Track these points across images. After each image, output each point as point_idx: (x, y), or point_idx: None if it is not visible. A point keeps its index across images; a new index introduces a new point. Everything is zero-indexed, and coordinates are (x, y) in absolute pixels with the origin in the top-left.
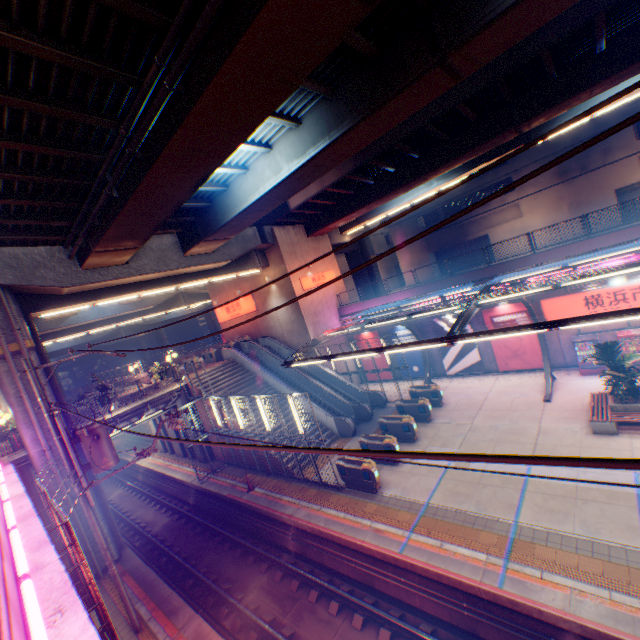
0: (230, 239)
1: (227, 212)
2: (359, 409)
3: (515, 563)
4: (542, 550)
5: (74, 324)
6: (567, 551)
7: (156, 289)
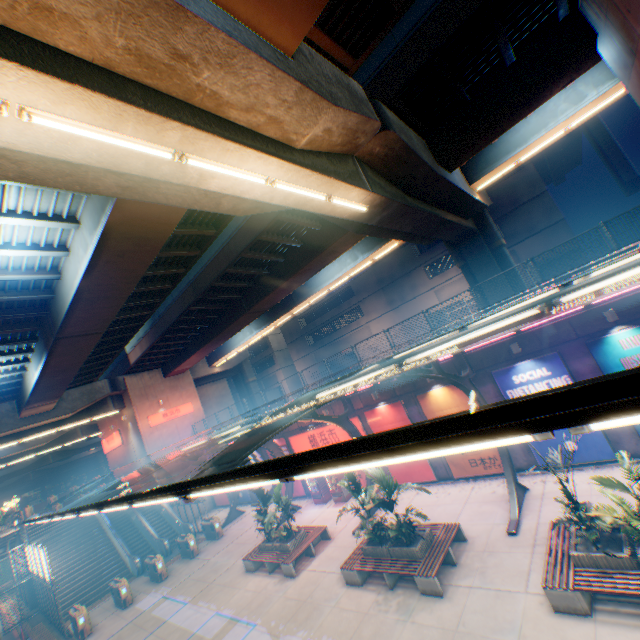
0: (58, 401)
1: (27, 393)
2: (161, 544)
3: None
4: None
5: None
6: None
7: None
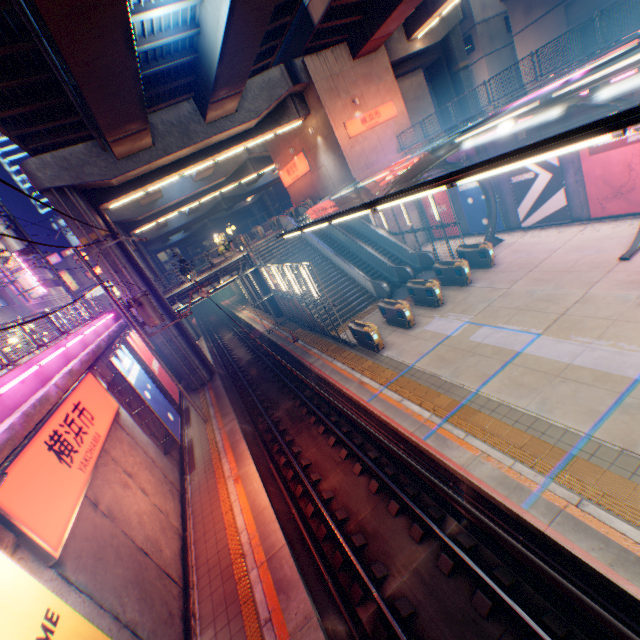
0: (242, 93)
1: (210, 63)
2: (401, 273)
3: (449, 425)
4: (481, 419)
5: (163, 206)
6: (504, 423)
7: (193, 167)
